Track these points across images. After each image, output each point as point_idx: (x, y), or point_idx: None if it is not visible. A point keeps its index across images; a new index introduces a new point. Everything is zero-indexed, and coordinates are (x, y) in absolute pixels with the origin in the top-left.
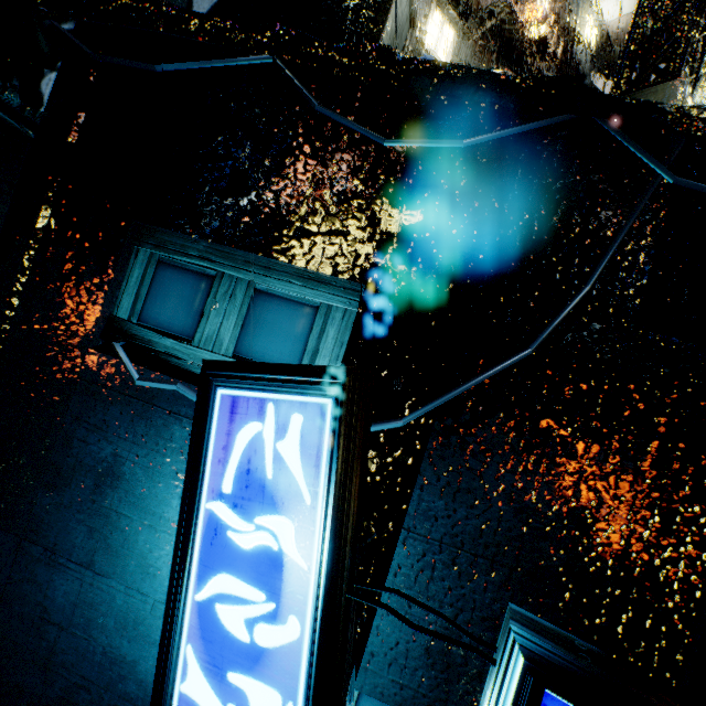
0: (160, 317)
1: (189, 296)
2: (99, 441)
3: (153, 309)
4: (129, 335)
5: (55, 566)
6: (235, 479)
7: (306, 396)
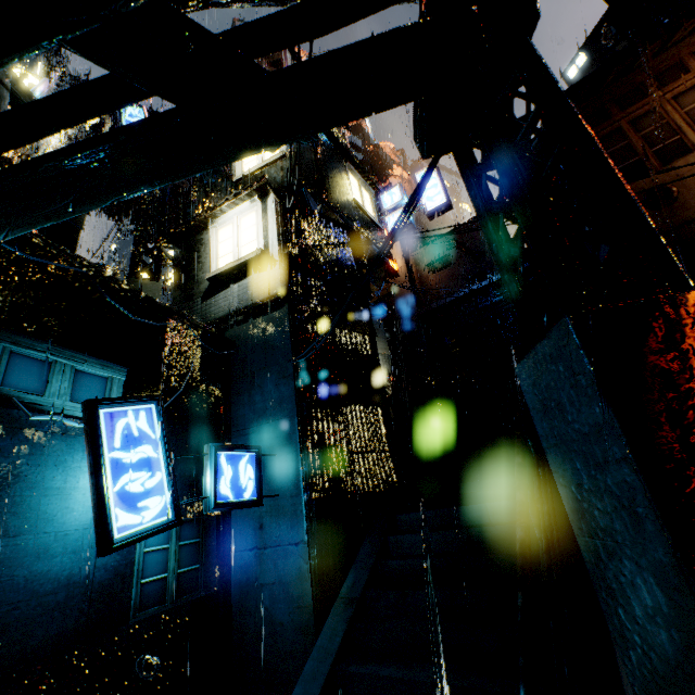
0: (19, 383)
1: (37, 372)
2: None
3: (13, 379)
4: (3, 395)
5: None
6: (121, 441)
7: (145, 405)
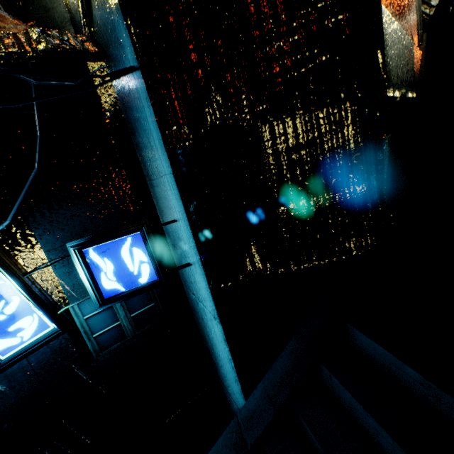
0: None
1: None
2: None
3: None
4: None
5: None
6: None
7: None
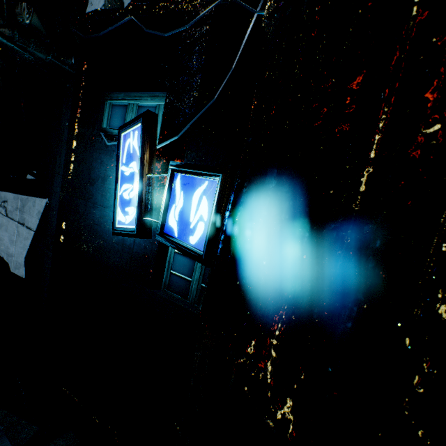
0: (114, 124)
1: (121, 114)
2: (101, 167)
3: (112, 122)
4: (106, 132)
5: (95, 207)
6: (126, 158)
7: (138, 125)
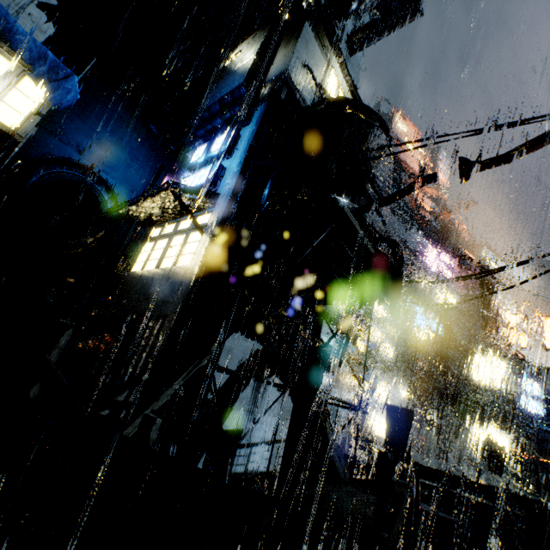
0: None
1: None
2: None
3: None
4: None
5: None
6: None
7: None
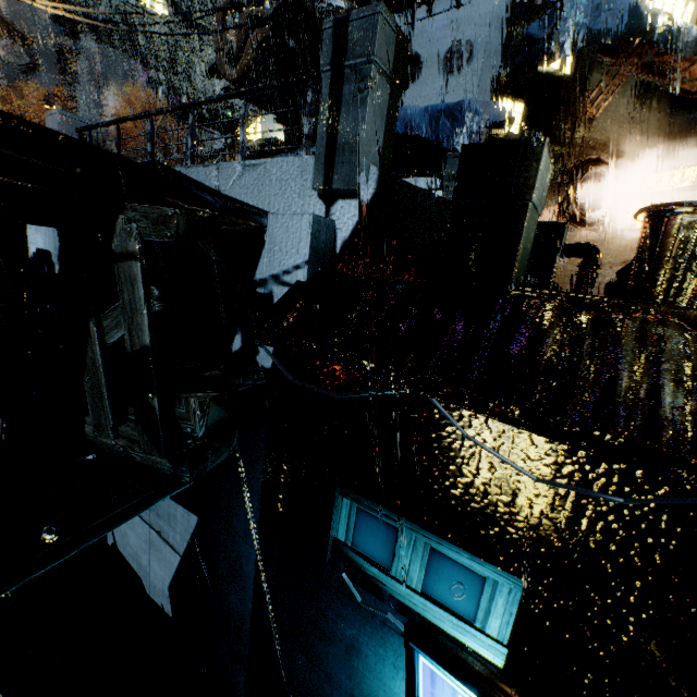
0: (365, 546)
1: (382, 537)
2: (343, 624)
3: (360, 540)
4: (348, 557)
5: (333, 686)
6: None
7: None
